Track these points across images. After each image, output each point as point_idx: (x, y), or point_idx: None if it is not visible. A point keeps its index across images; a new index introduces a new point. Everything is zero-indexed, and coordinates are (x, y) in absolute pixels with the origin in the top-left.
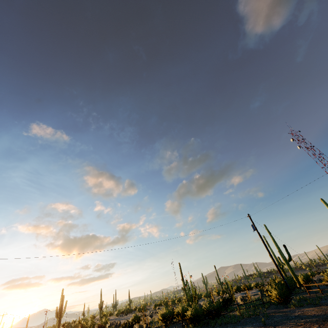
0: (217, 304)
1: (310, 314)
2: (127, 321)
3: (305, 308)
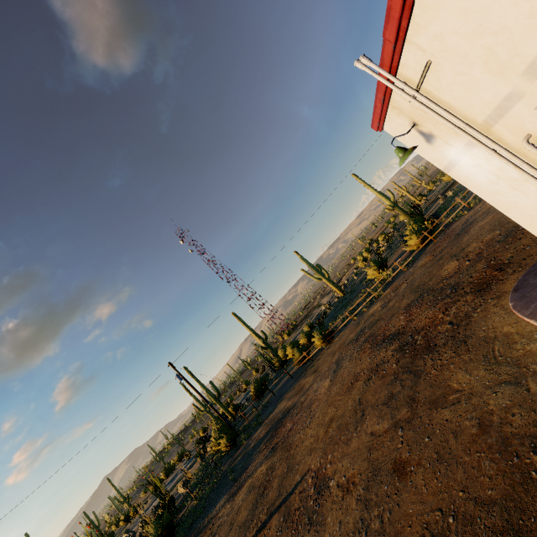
0: (166, 517)
1: (263, 435)
2: None
3: (254, 434)
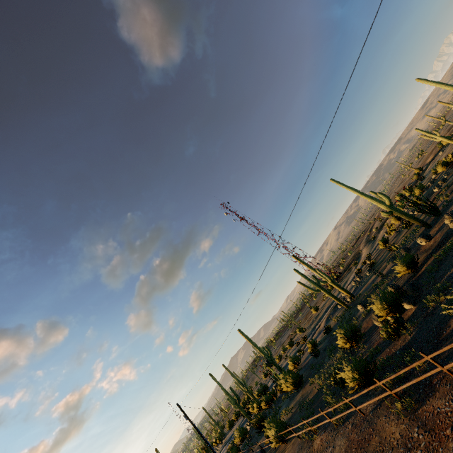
0: None
1: None
2: None
3: None
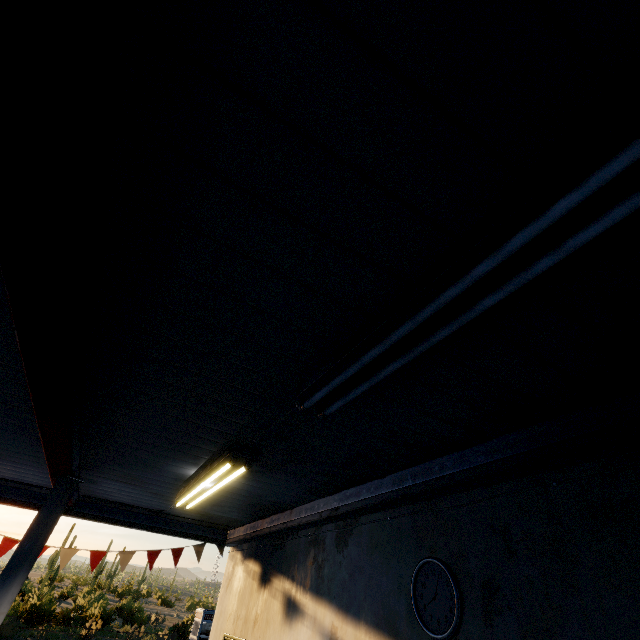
0: None
1: None
2: (191, 623)
3: None
